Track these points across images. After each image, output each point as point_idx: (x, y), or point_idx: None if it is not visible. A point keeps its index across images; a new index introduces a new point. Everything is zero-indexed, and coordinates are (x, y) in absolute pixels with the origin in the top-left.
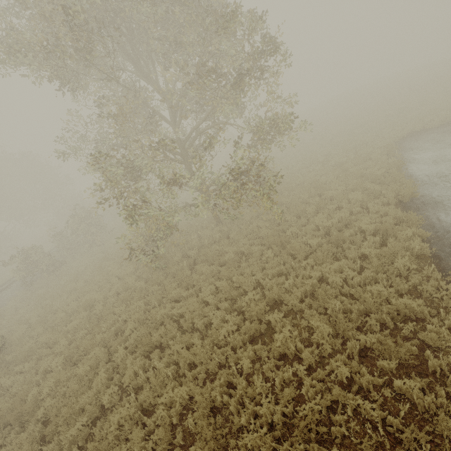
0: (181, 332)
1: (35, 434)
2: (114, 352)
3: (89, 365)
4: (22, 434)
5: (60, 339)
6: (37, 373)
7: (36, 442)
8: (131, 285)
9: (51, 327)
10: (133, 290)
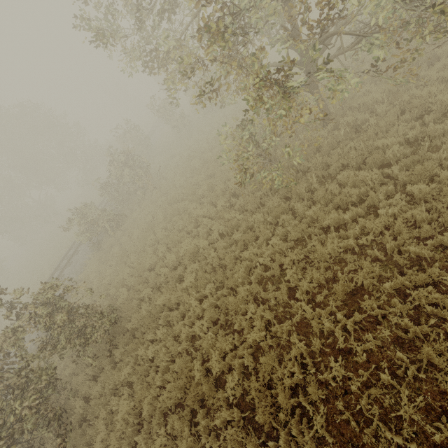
0: (381, 267)
1: (241, 424)
2: (275, 306)
3: (259, 328)
4: (217, 421)
5: (185, 299)
6: (174, 338)
7: (244, 431)
8: (239, 221)
9: (155, 285)
10: (245, 227)
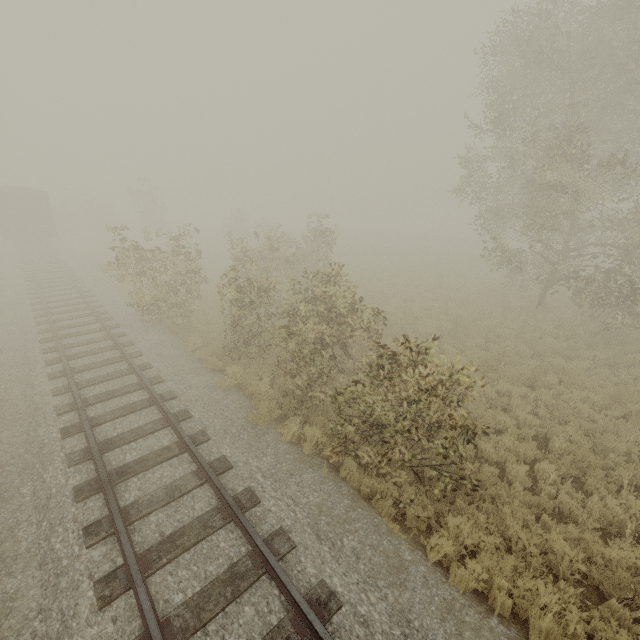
0: None
1: None
2: None
3: None
4: None
5: None
6: None
7: None
8: None
9: None
10: None
